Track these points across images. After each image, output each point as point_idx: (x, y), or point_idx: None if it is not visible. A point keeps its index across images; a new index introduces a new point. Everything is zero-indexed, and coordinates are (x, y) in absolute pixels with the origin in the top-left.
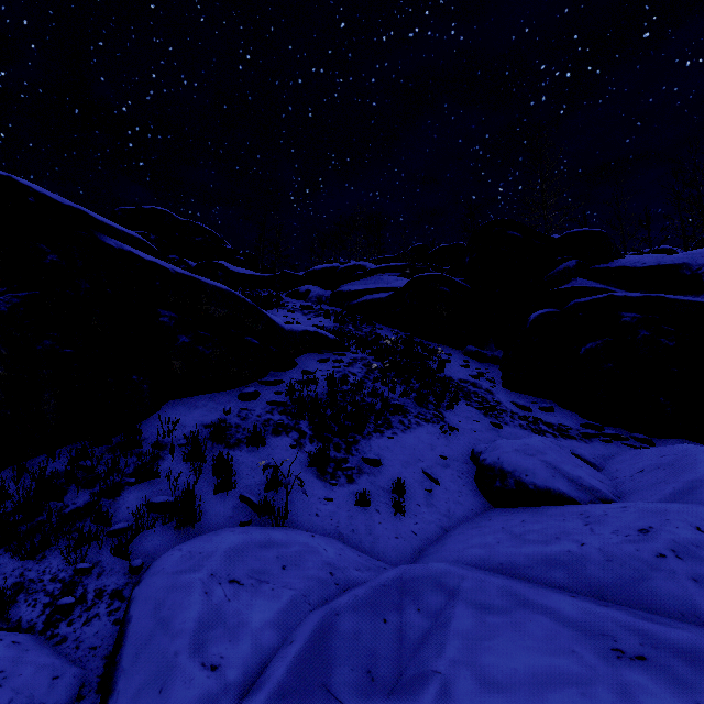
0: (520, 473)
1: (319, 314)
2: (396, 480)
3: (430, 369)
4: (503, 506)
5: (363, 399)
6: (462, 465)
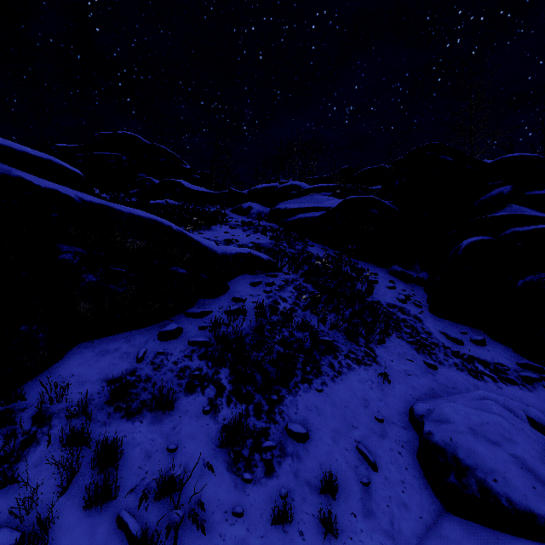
0: (486, 474)
1: (257, 230)
2: (325, 465)
3: (360, 294)
4: (461, 515)
5: (292, 334)
6: (401, 432)
